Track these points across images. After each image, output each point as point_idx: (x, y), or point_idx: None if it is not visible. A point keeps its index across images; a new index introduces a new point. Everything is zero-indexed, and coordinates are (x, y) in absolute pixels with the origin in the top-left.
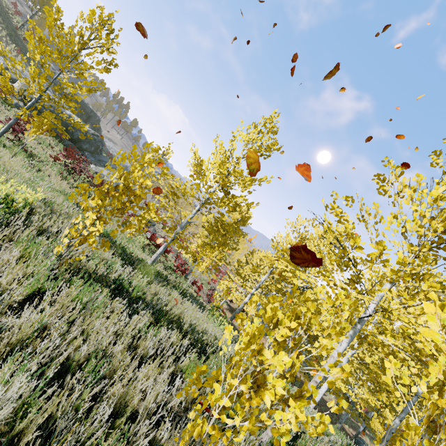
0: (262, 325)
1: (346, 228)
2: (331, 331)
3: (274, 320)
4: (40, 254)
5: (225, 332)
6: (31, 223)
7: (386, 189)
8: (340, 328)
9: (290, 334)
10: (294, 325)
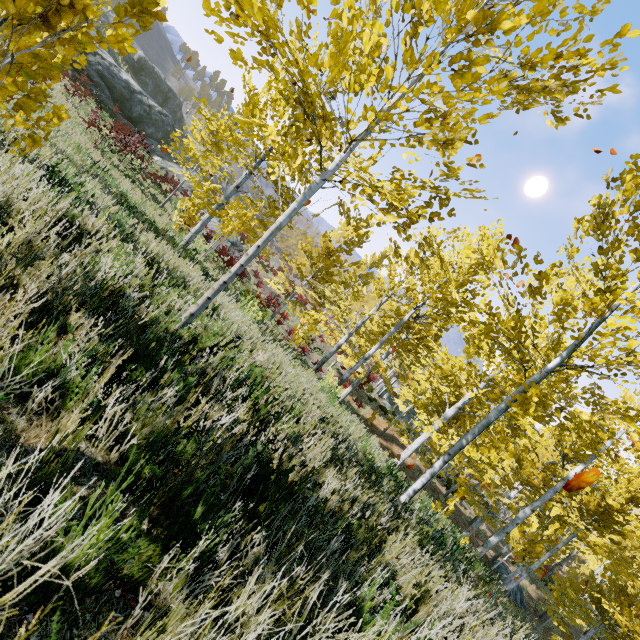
0: None
1: None
2: None
3: None
4: None
5: None
6: None
7: None
8: None
9: None
10: None
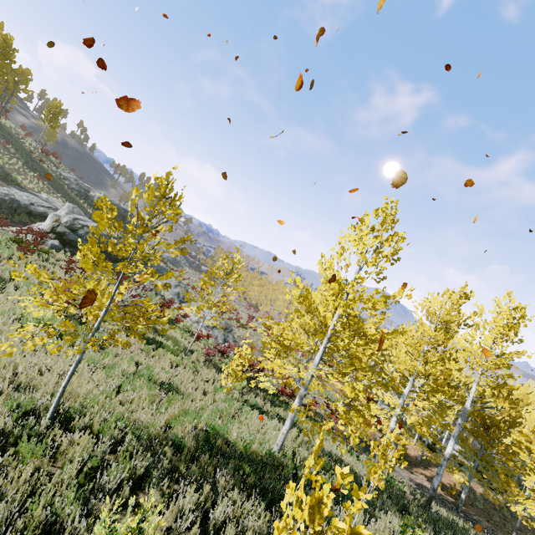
0: None
1: None
2: None
3: None
4: None
5: None
6: None
7: None
8: None
9: None
10: None
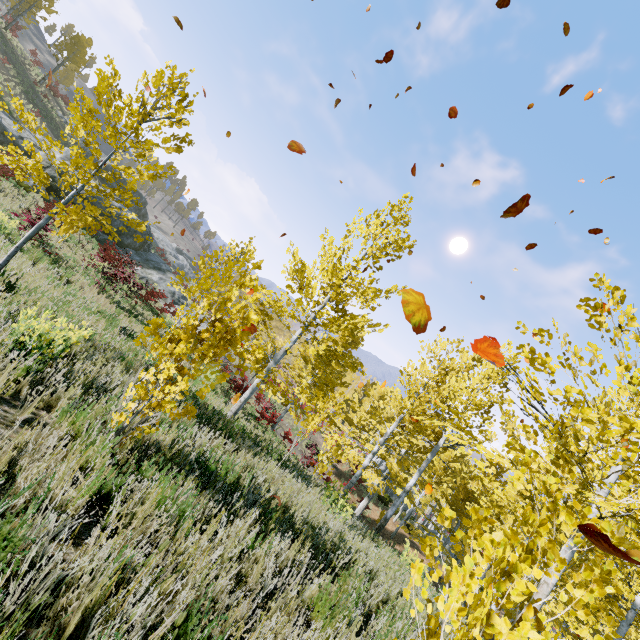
0: (490, 577)
1: (567, 392)
2: (585, 575)
3: (502, 565)
4: (94, 429)
5: (412, 573)
6: (71, 372)
7: (600, 320)
8: (601, 571)
9: (535, 591)
10: (537, 574)
